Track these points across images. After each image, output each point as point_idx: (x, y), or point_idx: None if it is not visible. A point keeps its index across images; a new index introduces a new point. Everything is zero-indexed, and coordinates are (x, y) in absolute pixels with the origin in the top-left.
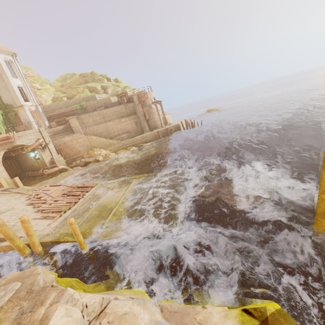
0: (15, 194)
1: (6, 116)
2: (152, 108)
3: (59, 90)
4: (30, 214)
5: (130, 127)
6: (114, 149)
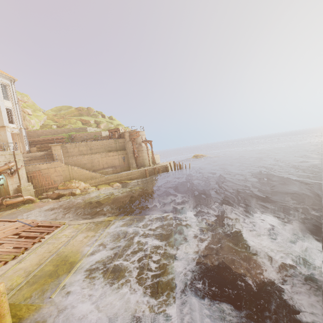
0: None
1: None
2: (142, 146)
3: (51, 118)
4: None
5: (116, 162)
6: (95, 183)
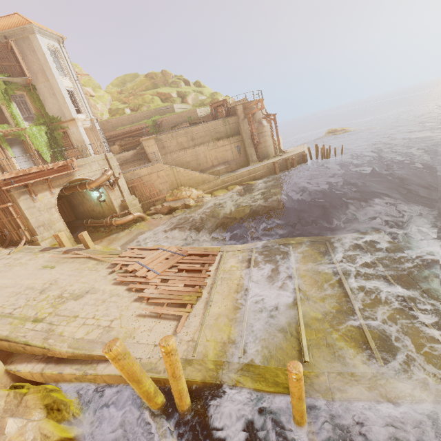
0: (86, 260)
1: (51, 135)
2: (264, 125)
3: (117, 98)
4: (128, 303)
5: (229, 155)
6: (208, 189)
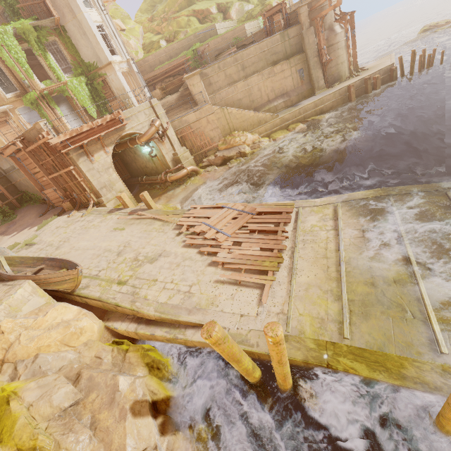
0: (151, 221)
1: (92, 86)
2: (336, 33)
3: (149, 28)
4: (203, 268)
5: (289, 84)
6: (265, 131)
